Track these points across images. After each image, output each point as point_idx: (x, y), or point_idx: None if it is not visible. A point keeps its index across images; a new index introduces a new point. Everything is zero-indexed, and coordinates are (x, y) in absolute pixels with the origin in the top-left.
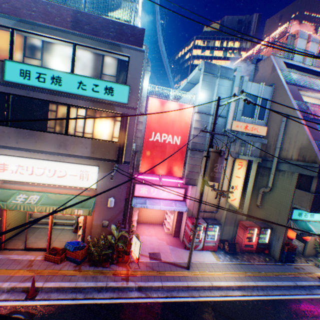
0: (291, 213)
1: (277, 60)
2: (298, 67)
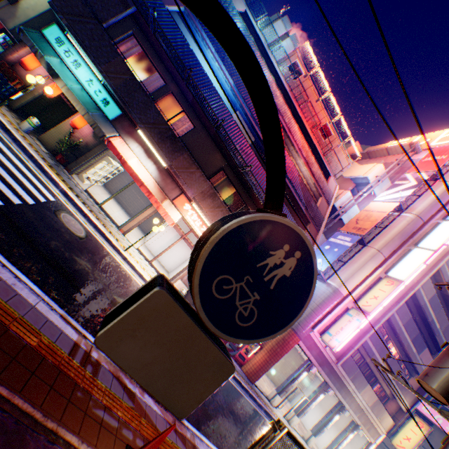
0: (49, 27)
1: (241, 2)
2: (259, 39)
